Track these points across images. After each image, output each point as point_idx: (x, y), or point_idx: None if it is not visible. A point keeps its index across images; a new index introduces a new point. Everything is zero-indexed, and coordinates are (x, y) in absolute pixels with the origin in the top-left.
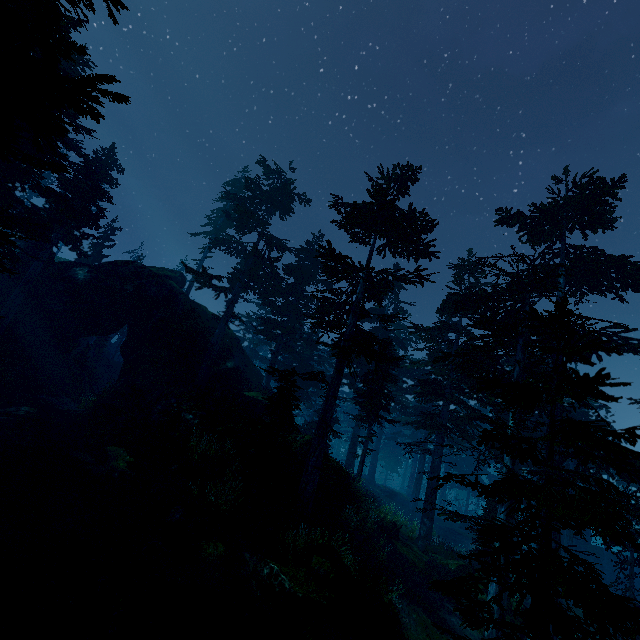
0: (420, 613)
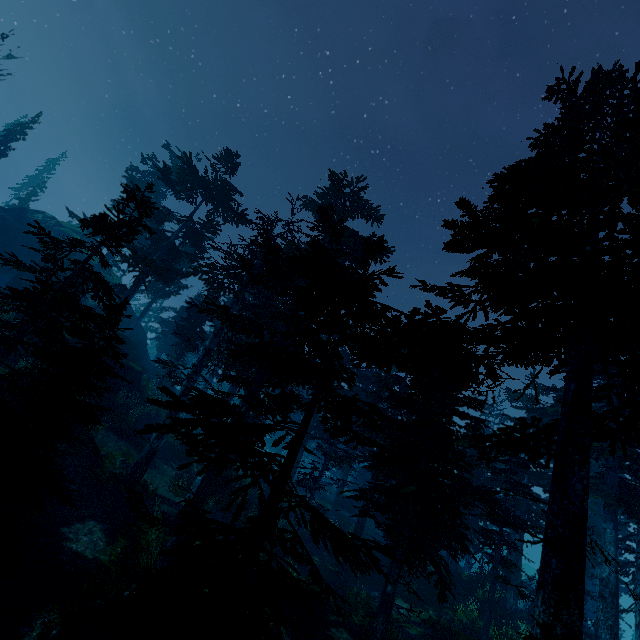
0: (133, 450)
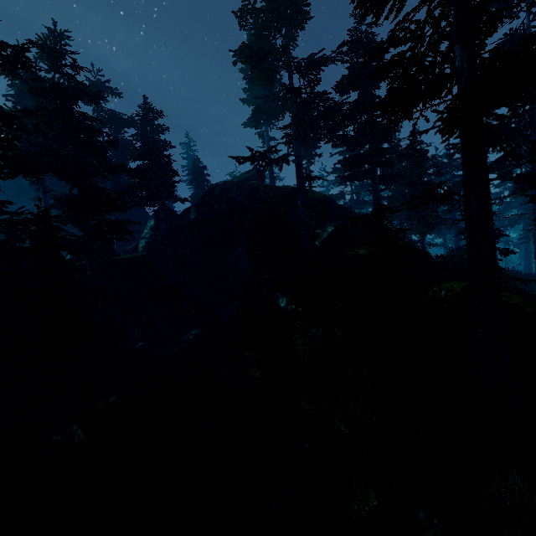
0: None
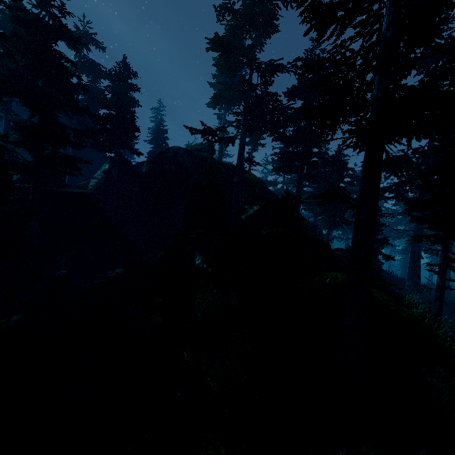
0: None
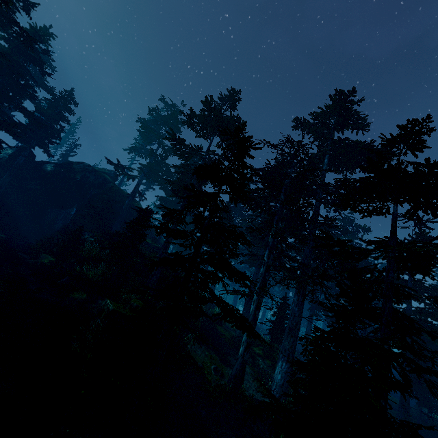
0: (212, 353)
